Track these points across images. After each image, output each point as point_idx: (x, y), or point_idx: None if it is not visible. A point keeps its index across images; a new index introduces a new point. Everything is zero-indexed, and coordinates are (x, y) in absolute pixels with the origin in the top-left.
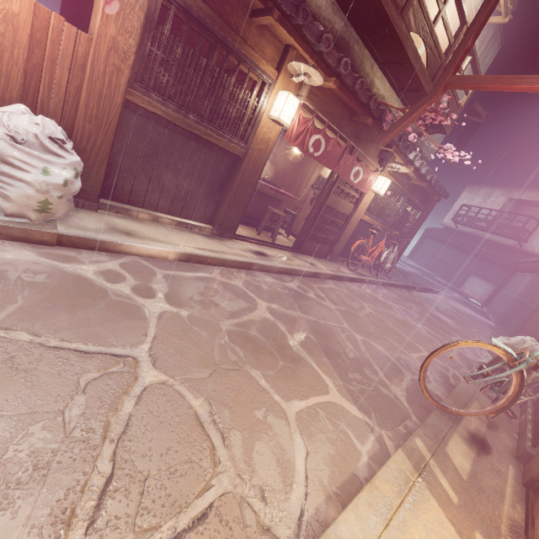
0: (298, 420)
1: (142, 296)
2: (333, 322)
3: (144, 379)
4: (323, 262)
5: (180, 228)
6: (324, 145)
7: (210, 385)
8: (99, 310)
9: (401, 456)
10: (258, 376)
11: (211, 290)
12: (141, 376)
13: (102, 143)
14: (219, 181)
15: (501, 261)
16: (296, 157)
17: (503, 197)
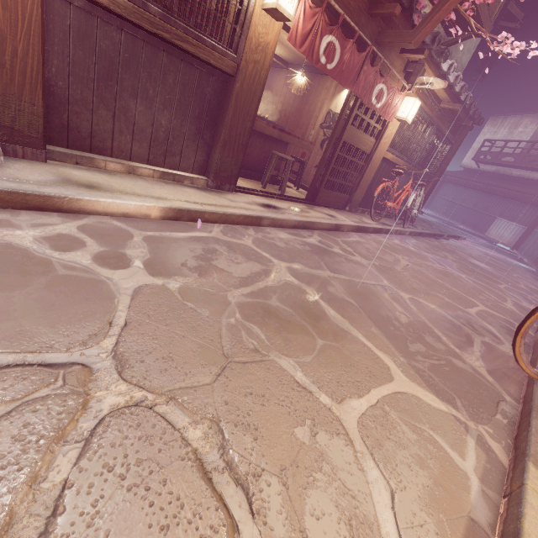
0: (363, 433)
1: (109, 266)
2: (370, 280)
3: (100, 403)
4: (343, 213)
5: (166, 181)
6: (339, 51)
7: (219, 394)
8: (33, 292)
9: (537, 478)
10: (291, 366)
11: (212, 252)
12: (96, 397)
13: (26, 53)
14: (207, 114)
15: (532, 198)
16: (300, 89)
17: (533, 125)
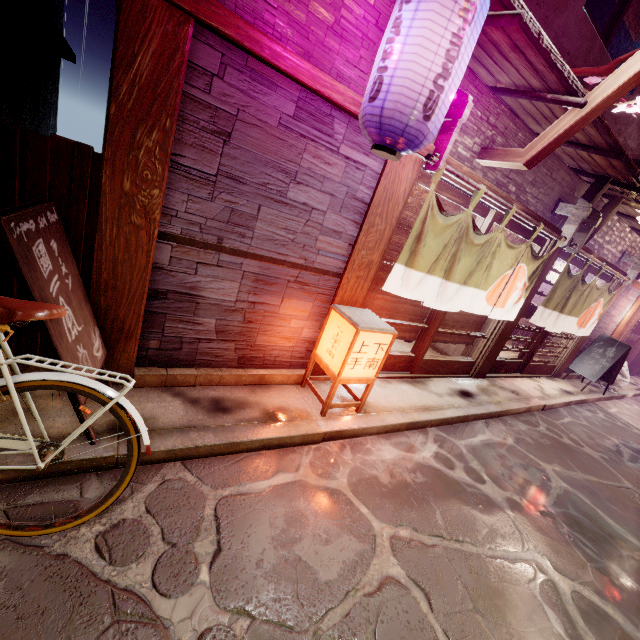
0: None
1: None
2: None
3: None
4: None
5: None
6: None
7: None
8: None
9: None
10: None
11: None
12: None
13: None
14: None
15: None
16: None
17: None
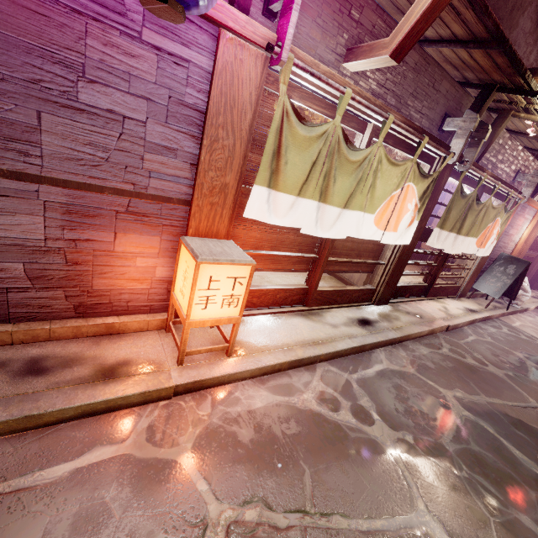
0: None
1: None
2: None
3: None
4: None
5: None
6: None
7: None
8: None
9: None
10: None
11: None
12: None
13: None
14: None
15: None
16: None
17: None
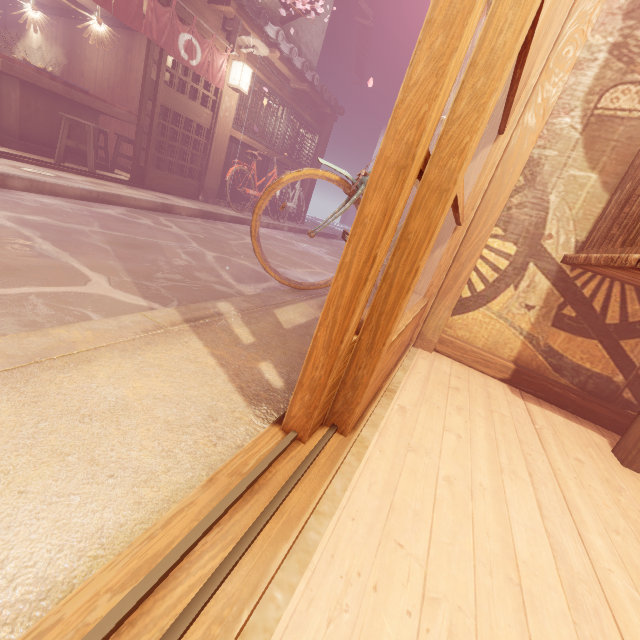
0: None
1: None
2: (168, 241)
3: None
4: (191, 201)
5: None
6: None
7: None
8: None
9: (166, 312)
10: None
11: None
12: None
13: None
14: None
15: None
16: (103, 41)
17: None
